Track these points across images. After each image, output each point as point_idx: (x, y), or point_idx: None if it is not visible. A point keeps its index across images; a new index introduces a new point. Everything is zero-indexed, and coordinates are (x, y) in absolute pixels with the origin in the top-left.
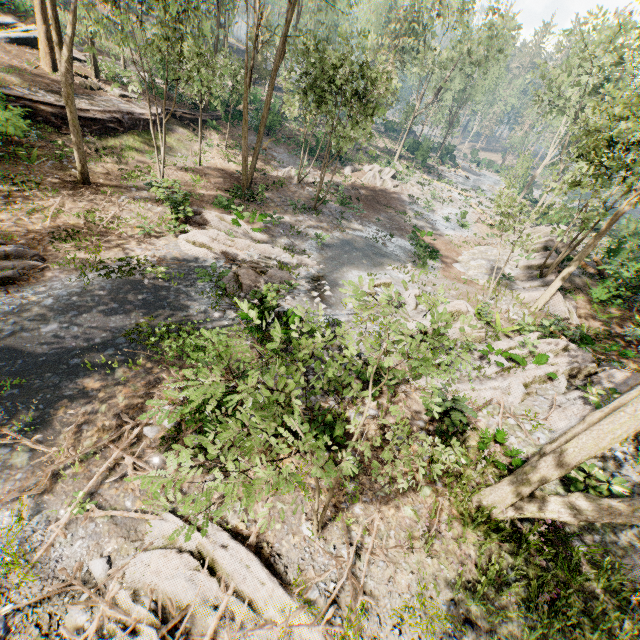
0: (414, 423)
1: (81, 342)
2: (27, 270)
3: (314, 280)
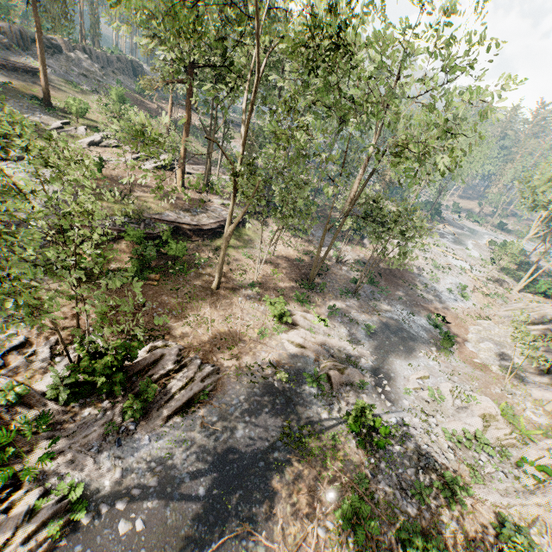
0: (485, 536)
1: (259, 446)
2: (216, 382)
3: (374, 373)
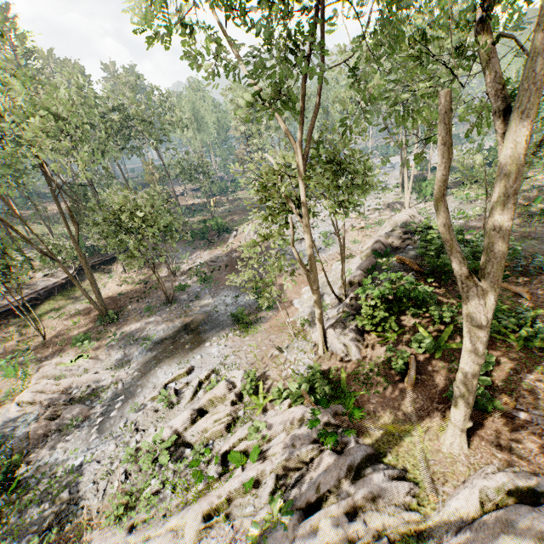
0: None
1: None
2: None
3: (113, 399)
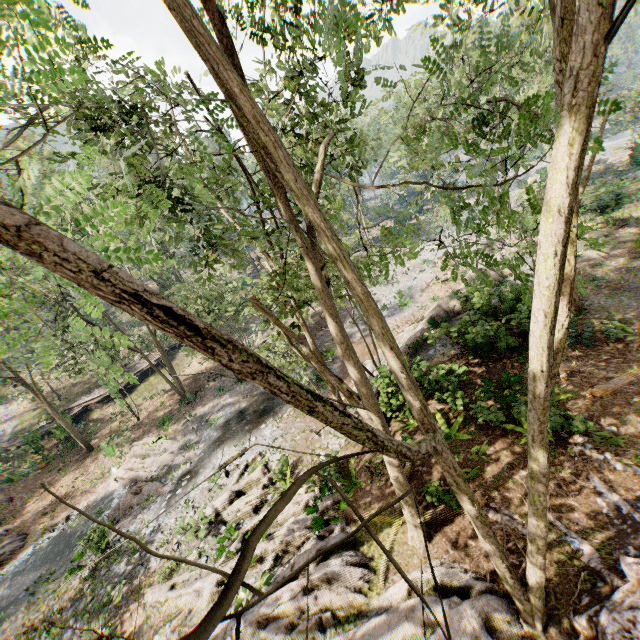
0: None
1: (5, 603)
2: (14, 551)
3: (181, 477)
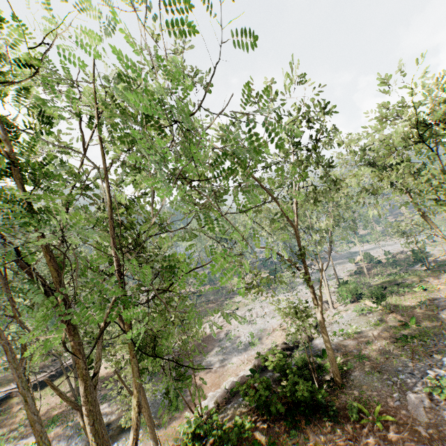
0: None
1: None
2: None
3: None
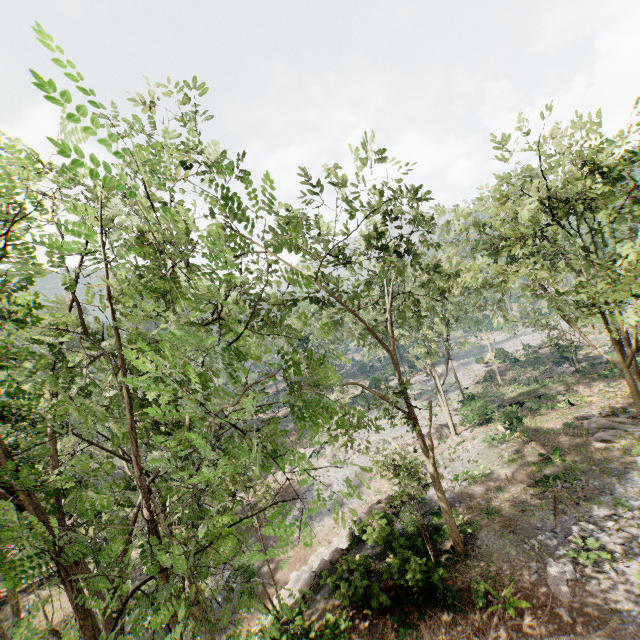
0: None
1: None
2: None
3: None
